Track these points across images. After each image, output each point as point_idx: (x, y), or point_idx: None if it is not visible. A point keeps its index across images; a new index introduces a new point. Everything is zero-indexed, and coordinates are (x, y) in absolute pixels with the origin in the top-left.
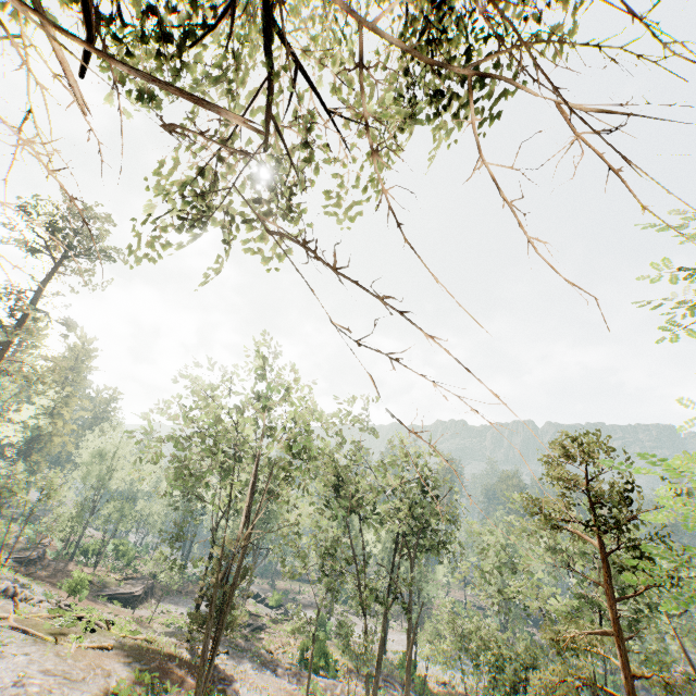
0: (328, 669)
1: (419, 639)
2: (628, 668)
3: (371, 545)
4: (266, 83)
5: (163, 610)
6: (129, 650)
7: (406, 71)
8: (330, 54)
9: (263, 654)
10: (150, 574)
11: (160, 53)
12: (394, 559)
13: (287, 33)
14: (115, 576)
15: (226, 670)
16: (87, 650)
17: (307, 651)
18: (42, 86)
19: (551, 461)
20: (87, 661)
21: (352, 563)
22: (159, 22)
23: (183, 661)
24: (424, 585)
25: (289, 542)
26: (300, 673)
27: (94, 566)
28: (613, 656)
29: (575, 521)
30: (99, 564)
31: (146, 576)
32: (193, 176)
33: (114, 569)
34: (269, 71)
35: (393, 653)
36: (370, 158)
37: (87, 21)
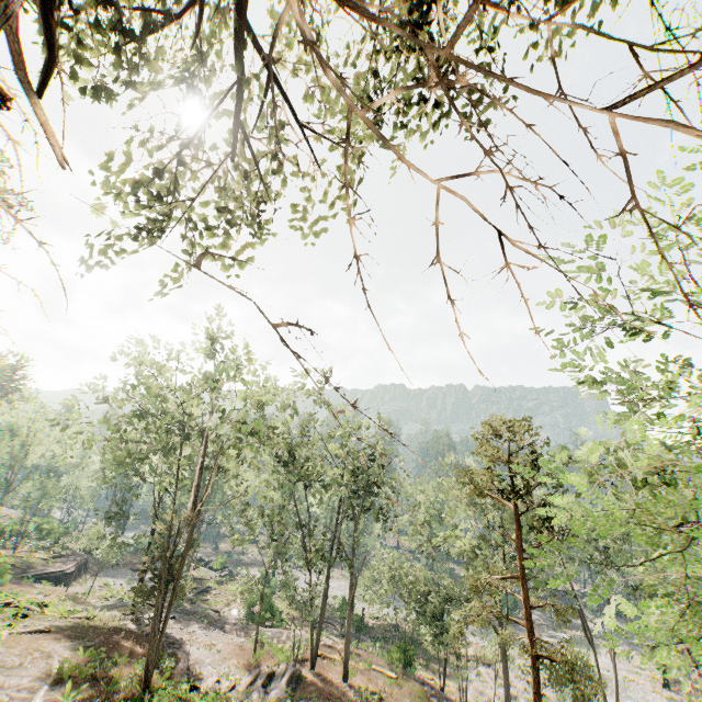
0: (274, 620)
1: (358, 586)
2: (528, 601)
3: (315, 506)
4: (236, 89)
5: (100, 584)
6: (70, 630)
7: (375, 73)
8: (303, 62)
9: (210, 614)
10: (84, 552)
11: (116, 49)
12: (338, 521)
13: (260, 38)
14: (42, 556)
15: (174, 634)
16: (21, 636)
17: (253, 607)
18: (14, 142)
19: (482, 439)
20: (23, 647)
21: (299, 528)
22: (119, 21)
23: (129, 633)
24: (363, 538)
25: (237, 512)
26: (248, 628)
27: (14, 547)
28: (516, 584)
29: (497, 489)
30: (20, 545)
31: (77, 553)
32: (151, 181)
33: (40, 548)
34: (239, 77)
35: (333, 598)
36: (341, 176)
37: (48, 43)
